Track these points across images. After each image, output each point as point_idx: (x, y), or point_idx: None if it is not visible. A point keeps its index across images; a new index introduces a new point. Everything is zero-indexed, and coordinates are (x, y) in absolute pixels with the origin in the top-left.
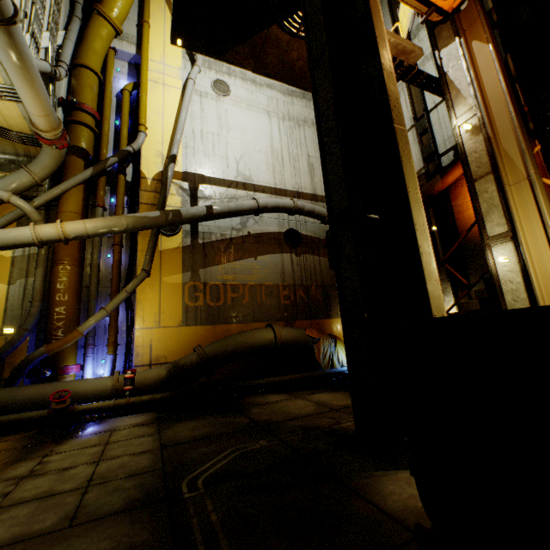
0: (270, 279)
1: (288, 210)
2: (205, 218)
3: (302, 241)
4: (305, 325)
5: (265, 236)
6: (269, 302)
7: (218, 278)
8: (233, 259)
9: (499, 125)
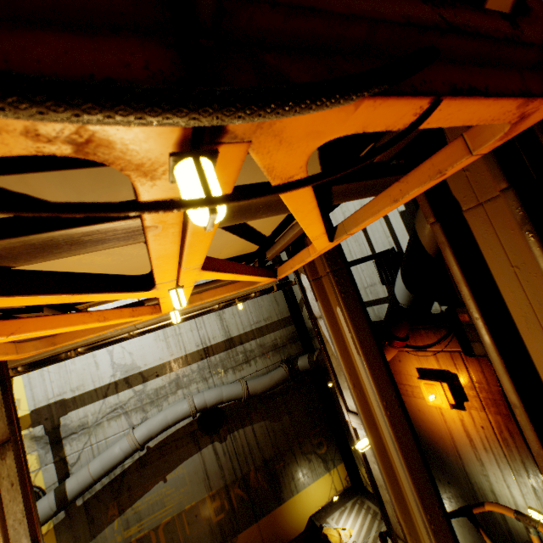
0: (191, 498)
1: (184, 419)
2: (60, 511)
3: (225, 416)
4: (251, 533)
5: (173, 439)
6: (196, 532)
7: (117, 541)
8: (133, 501)
9: (412, 500)
